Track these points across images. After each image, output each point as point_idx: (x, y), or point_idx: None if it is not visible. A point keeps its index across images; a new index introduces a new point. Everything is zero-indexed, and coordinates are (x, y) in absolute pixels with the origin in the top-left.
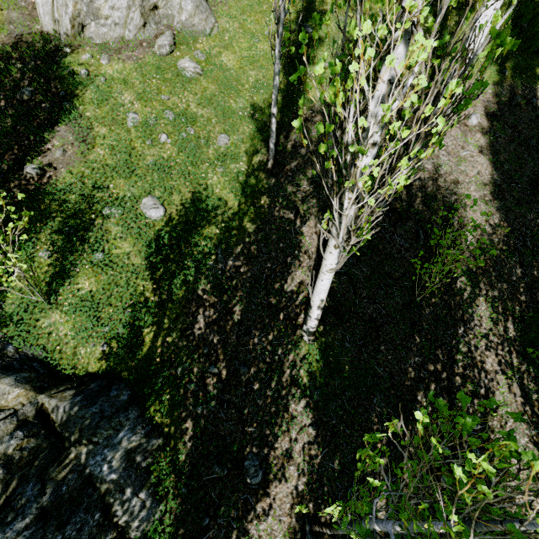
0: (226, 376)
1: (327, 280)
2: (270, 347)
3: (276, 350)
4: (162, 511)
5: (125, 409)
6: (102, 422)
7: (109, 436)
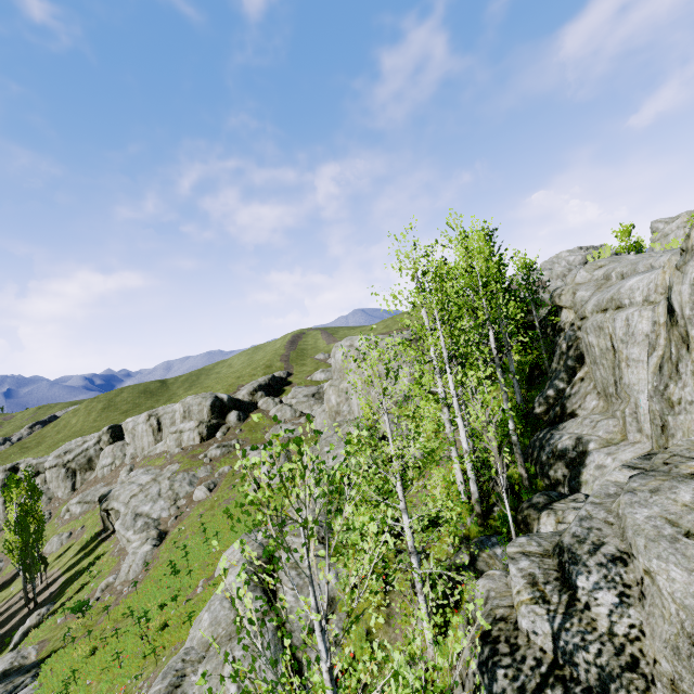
0: None
1: None
2: None
3: None
4: None
5: None
6: None
7: None
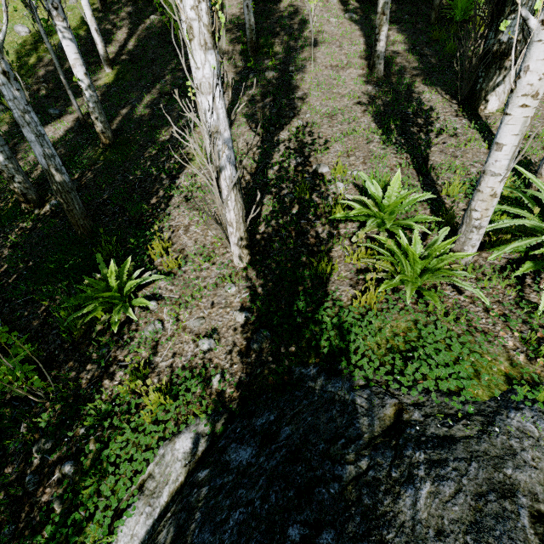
0: (53, 89)
1: None
2: None
3: None
4: None
5: None
6: None
7: None
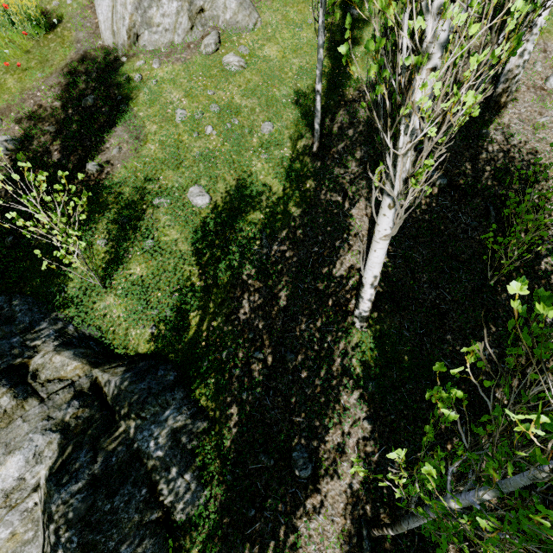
0: (271, 363)
1: (380, 251)
2: (319, 333)
3: (325, 337)
4: (206, 497)
5: (171, 389)
6: (149, 398)
7: (156, 413)
